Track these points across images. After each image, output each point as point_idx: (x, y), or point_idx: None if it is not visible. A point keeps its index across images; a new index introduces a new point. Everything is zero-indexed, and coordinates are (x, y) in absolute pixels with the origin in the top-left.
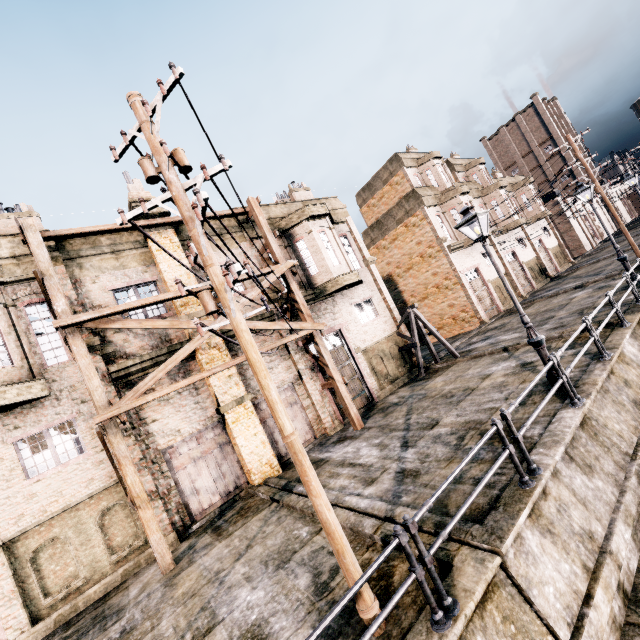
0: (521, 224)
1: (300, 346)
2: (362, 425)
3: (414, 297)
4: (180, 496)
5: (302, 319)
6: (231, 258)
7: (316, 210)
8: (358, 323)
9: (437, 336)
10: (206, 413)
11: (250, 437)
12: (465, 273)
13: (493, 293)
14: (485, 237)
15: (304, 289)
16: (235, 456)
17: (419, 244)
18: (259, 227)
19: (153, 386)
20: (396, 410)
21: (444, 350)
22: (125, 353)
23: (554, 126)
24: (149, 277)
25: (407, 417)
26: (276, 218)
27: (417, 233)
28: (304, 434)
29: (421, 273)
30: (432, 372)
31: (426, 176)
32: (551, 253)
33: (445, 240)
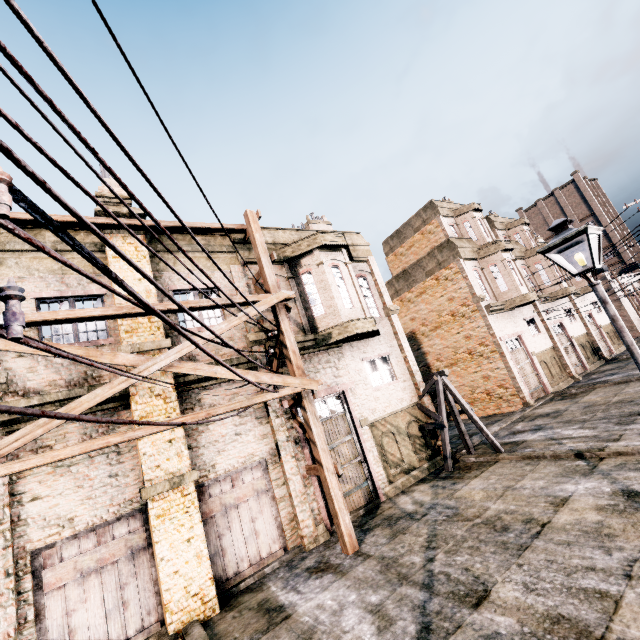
0: (571, 293)
1: (285, 407)
2: (356, 546)
3: (440, 361)
4: (38, 639)
5: (290, 371)
6: (215, 281)
7: (331, 239)
8: (368, 385)
9: (473, 417)
10: (124, 494)
11: (180, 544)
12: (505, 340)
13: (539, 369)
14: (595, 271)
15: (303, 332)
16: (153, 571)
17: (451, 300)
18: (253, 246)
19: (52, 442)
20: (410, 529)
21: (478, 435)
22: (23, 387)
23: (596, 203)
24: (95, 289)
25: (428, 553)
26: (282, 244)
27: (449, 288)
28: (269, 542)
29: (451, 334)
30: (463, 468)
31: (463, 228)
32: (603, 331)
33: (483, 299)
